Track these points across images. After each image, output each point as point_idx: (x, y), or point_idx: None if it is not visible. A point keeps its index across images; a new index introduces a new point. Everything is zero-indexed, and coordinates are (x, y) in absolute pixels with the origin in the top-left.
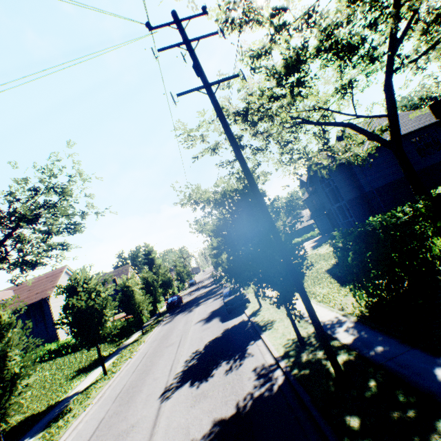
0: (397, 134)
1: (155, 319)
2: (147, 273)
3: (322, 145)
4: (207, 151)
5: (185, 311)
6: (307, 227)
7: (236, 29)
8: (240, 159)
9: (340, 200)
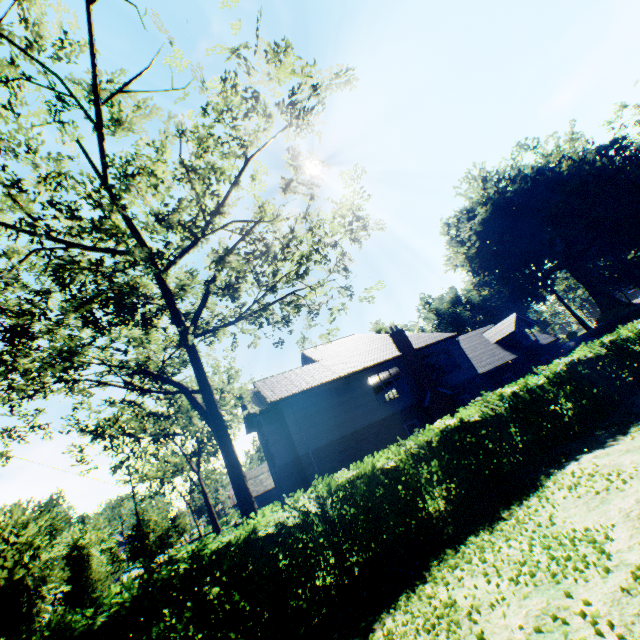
0: (215, 418)
1: None
2: None
3: (169, 406)
4: None
5: None
6: None
7: None
8: None
9: (274, 463)
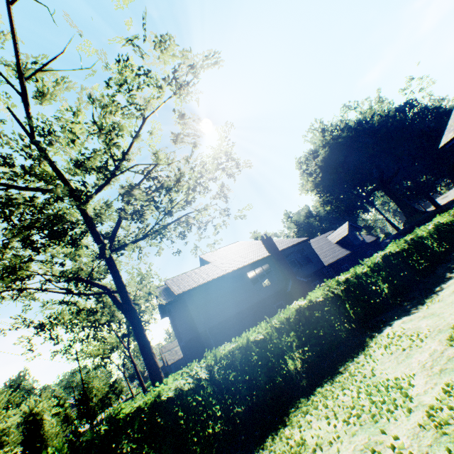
0: (130, 311)
1: None
2: None
3: (97, 303)
4: None
5: None
6: None
7: None
8: None
9: (181, 339)
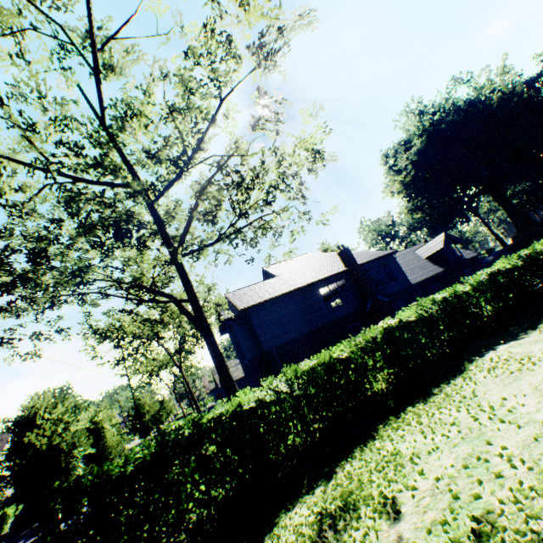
0: (202, 322)
1: None
2: None
3: (161, 314)
4: None
5: (22, 539)
6: None
7: None
8: None
9: (244, 358)
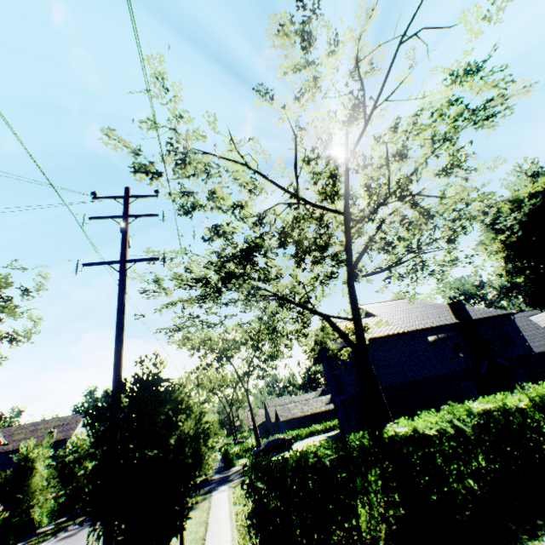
0: (362, 342)
1: (61, 522)
2: (82, 439)
3: (302, 328)
4: (161, 308)
5: None
6: (333, 410)
7: (203, 207)
8: (116, 349)
9: (343, 392)
